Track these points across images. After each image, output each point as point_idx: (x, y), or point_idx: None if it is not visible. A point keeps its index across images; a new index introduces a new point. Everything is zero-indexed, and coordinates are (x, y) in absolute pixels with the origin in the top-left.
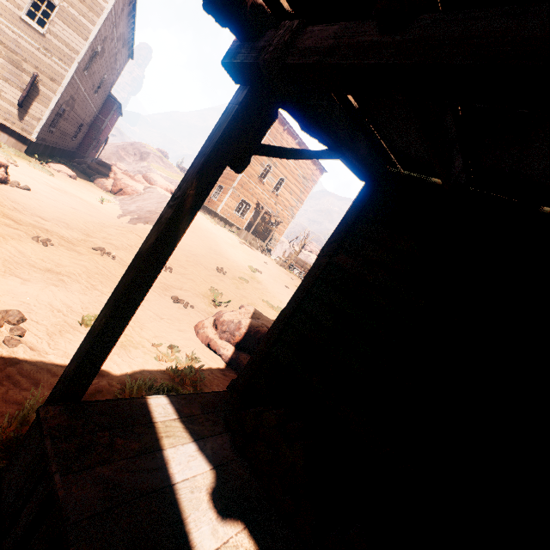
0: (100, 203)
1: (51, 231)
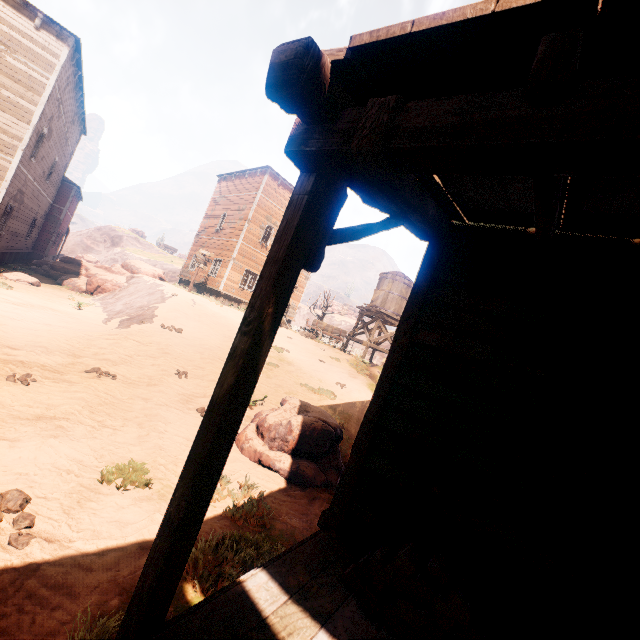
0: (78, 309)
1: (27, 362)
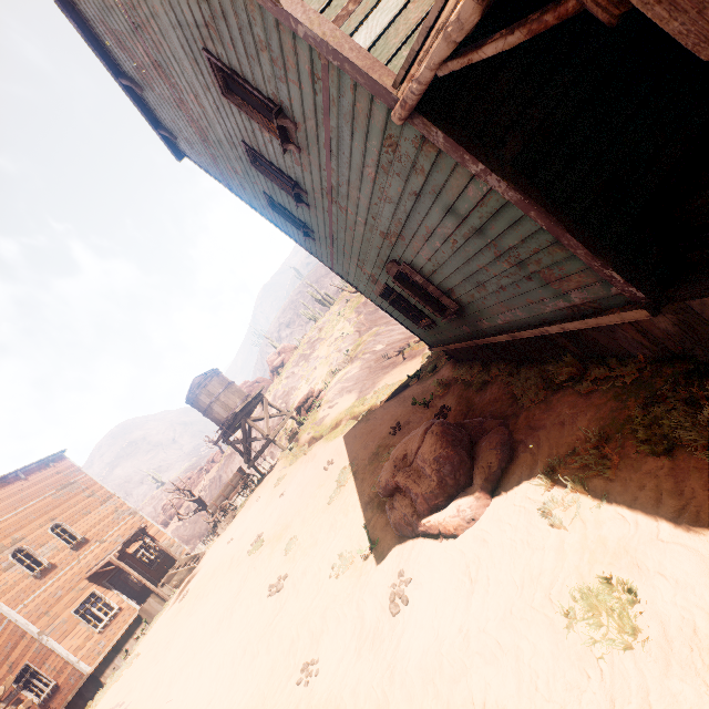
0: None
1: None
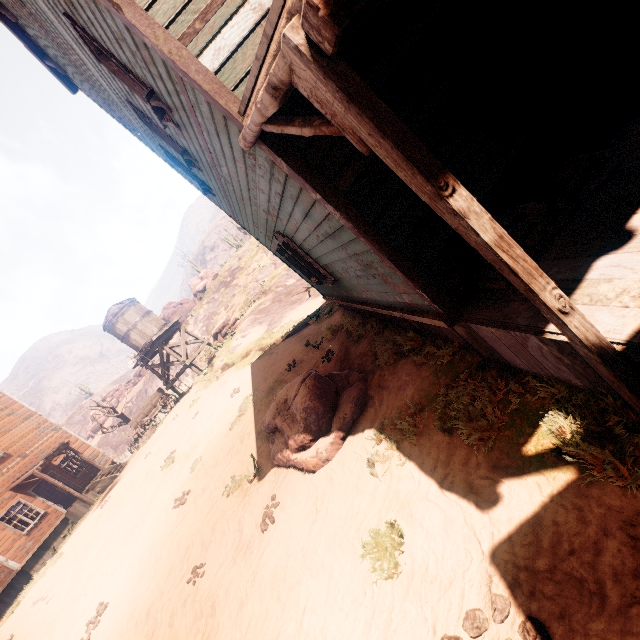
0: None
1: None
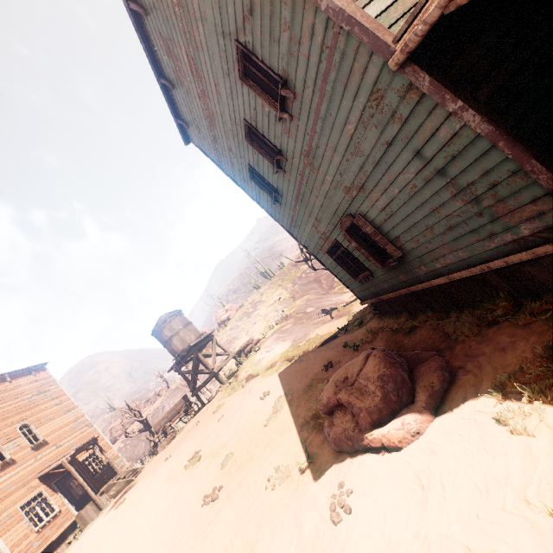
0: None
1: None
